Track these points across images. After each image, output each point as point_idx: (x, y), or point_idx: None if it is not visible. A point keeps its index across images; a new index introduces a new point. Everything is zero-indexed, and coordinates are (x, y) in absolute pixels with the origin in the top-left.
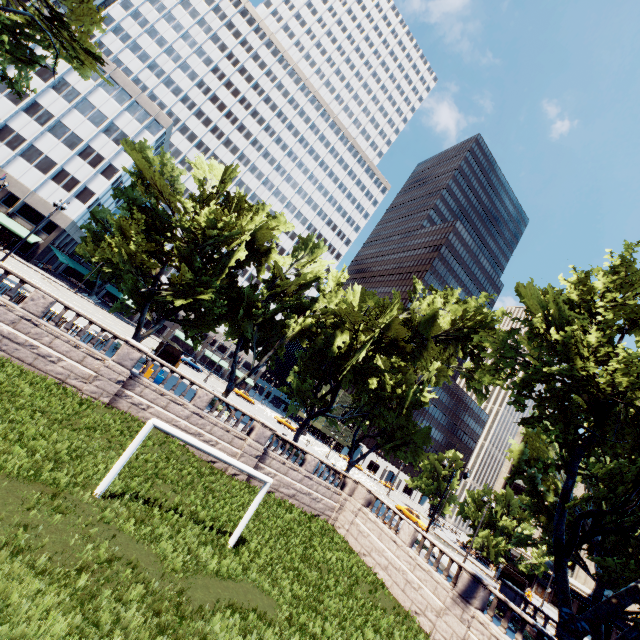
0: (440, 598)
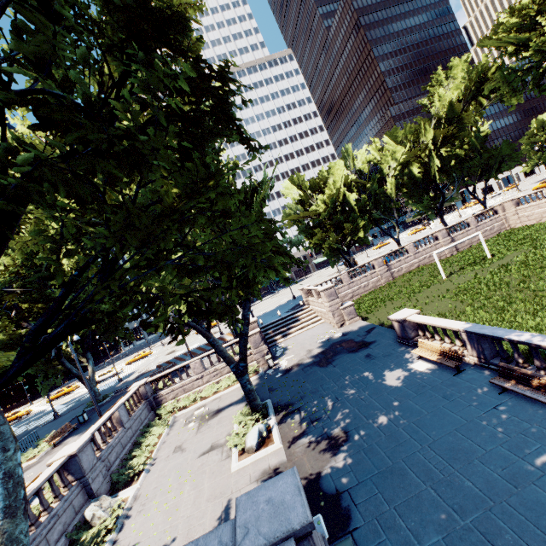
0: None
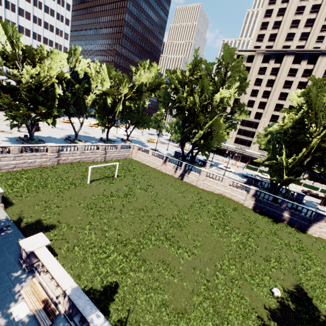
0: (160, 163)
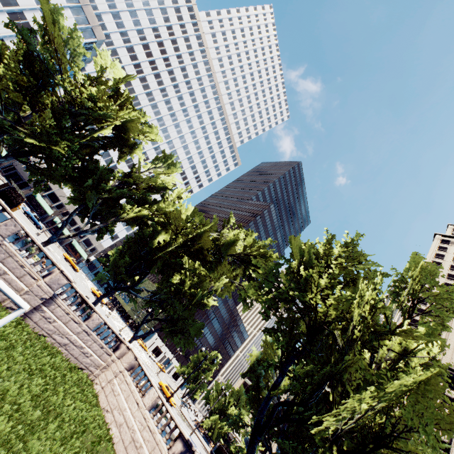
0: None
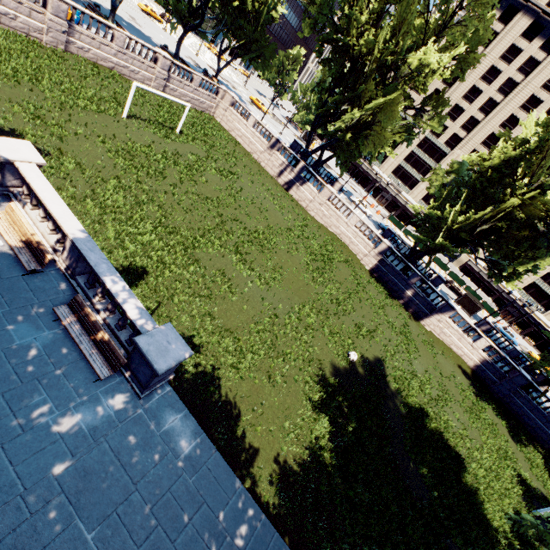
0: (263, 148)
